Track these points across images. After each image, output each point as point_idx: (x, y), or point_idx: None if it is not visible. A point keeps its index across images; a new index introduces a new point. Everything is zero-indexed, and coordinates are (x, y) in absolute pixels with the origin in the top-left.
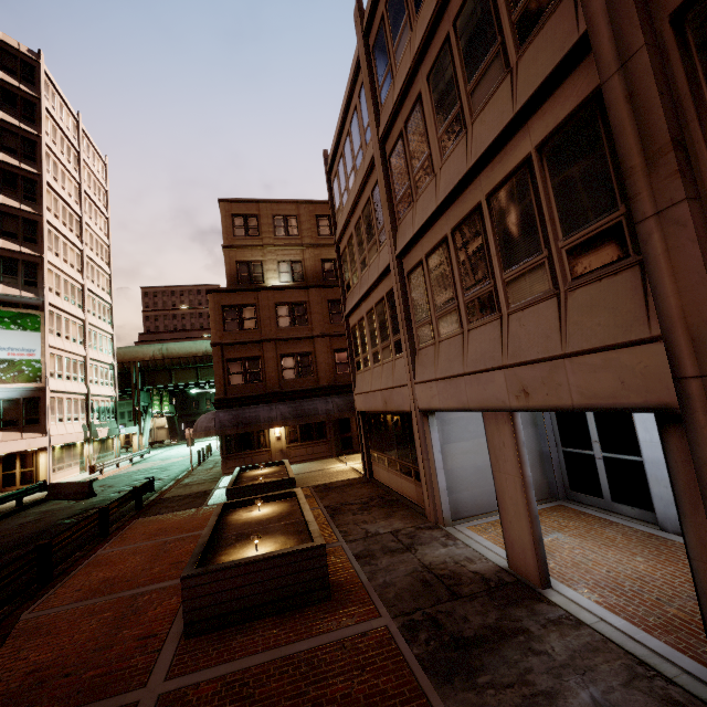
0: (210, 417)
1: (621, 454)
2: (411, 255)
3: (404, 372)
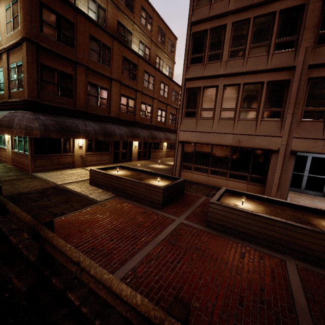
0: (29, 116)
1: (317, 175)
2: (322, 70)
3: (277, 130)
